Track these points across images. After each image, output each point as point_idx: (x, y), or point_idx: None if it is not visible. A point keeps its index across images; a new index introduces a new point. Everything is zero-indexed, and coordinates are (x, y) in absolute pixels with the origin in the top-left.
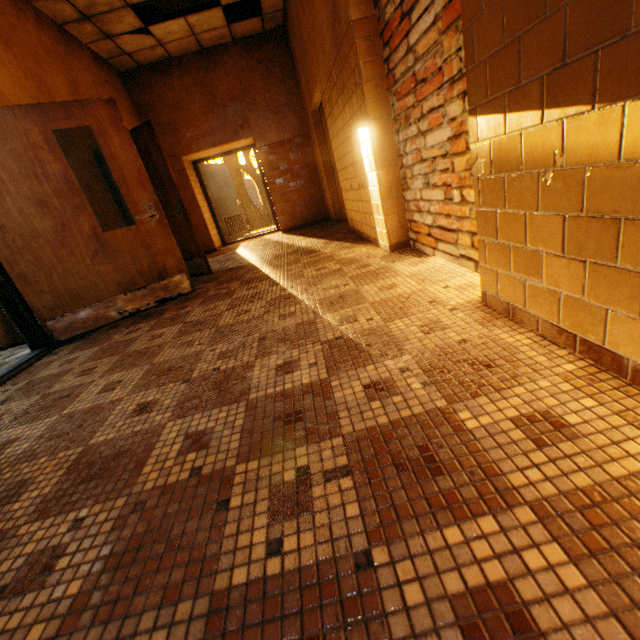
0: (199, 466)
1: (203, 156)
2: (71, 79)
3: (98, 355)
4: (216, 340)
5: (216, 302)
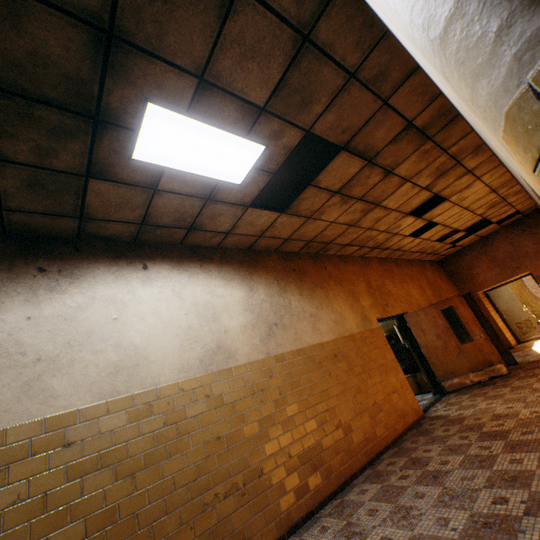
0: (537, 415)
1: (490, 287)
2: (426, 279)
3: (471, 396)
4: (532, 392)
5: (526, 378)
